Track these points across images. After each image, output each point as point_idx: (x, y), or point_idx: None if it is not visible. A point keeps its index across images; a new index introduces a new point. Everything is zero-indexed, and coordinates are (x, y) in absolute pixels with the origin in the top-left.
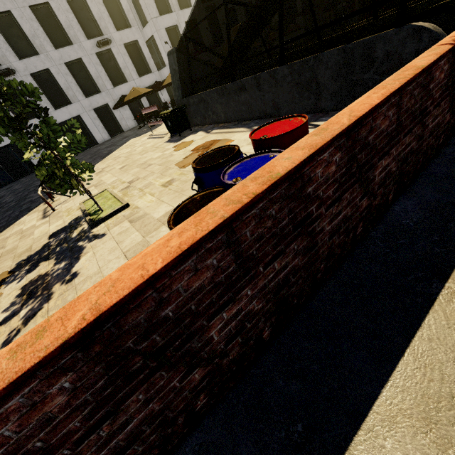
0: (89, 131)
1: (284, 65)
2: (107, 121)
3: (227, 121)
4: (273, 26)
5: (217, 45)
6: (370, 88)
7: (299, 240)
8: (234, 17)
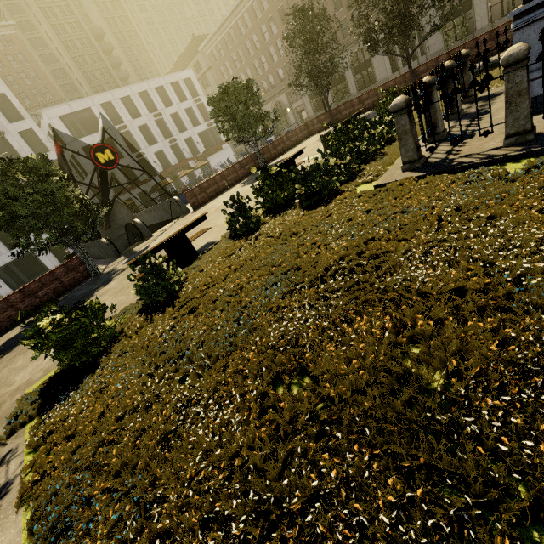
0: (41, 262)
1: (91, 242)
2: (57, 250)
3: (95, 258)
4: (201, 155)
5: (148, 180)
6: (108, 253)
7: (12, 309)
8: (165, 156)
